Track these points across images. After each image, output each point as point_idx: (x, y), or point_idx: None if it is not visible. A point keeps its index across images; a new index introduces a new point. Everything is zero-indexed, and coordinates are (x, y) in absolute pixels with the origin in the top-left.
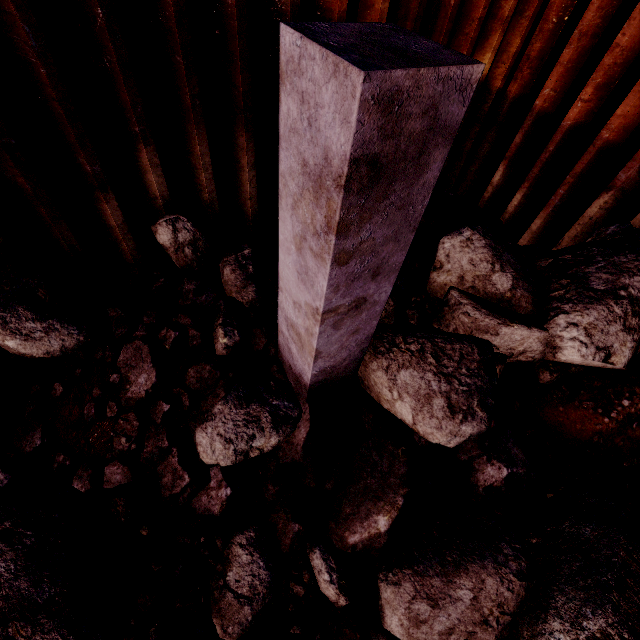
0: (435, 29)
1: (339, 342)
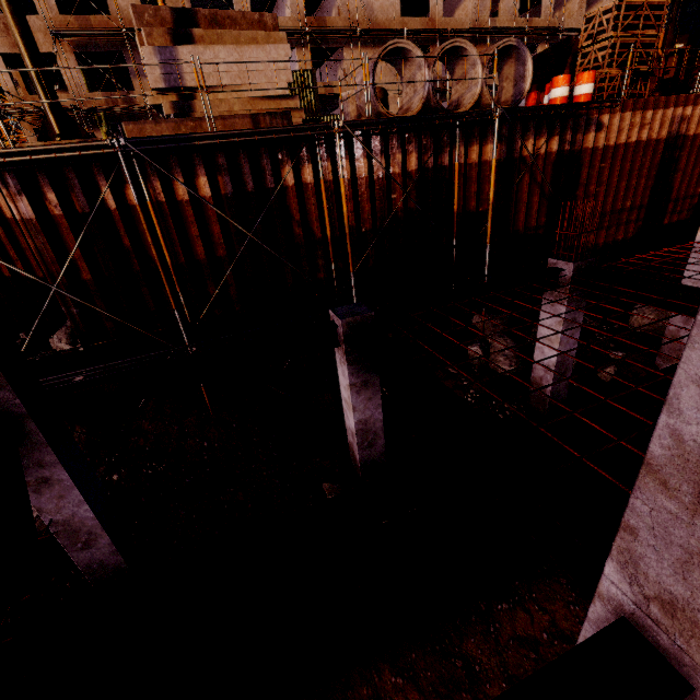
0: None
1: None
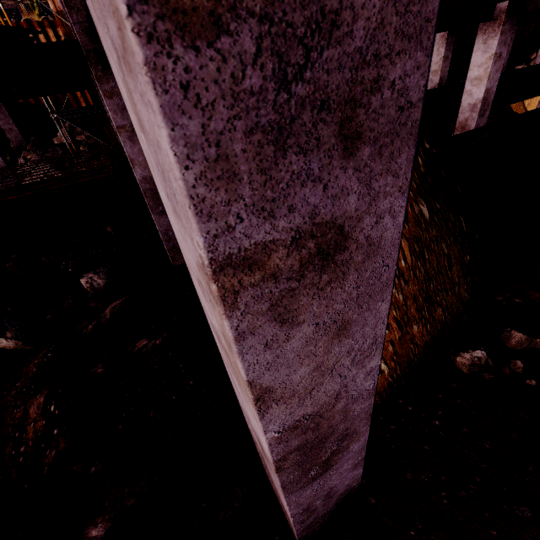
0: (62, 102)
1: (15, 139)
